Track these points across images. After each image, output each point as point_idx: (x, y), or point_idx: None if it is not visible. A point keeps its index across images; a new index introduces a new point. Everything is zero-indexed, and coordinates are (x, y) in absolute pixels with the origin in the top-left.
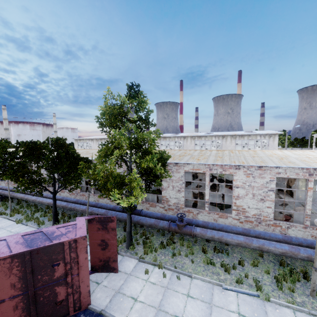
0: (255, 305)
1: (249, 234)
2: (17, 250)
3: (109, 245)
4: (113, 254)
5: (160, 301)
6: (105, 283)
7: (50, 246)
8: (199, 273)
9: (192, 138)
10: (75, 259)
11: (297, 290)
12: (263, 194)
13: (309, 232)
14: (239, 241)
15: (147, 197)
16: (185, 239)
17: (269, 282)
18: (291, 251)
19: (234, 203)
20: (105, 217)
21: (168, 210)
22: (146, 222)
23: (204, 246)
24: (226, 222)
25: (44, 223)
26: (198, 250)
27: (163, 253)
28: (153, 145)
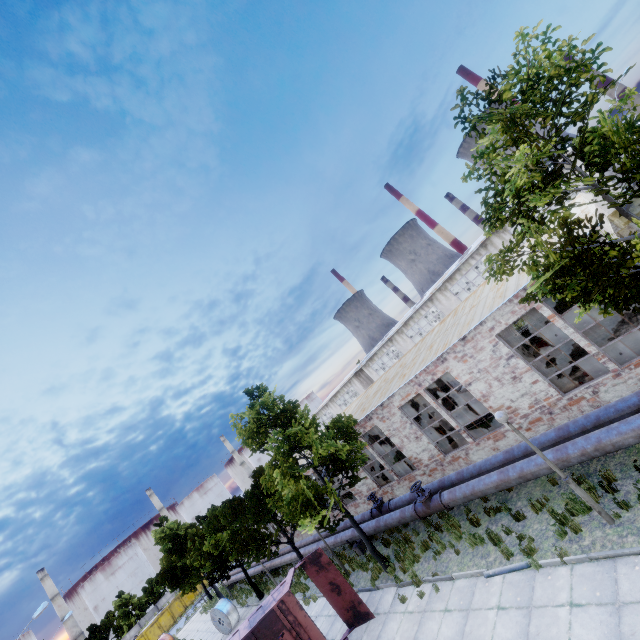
0: (521, 584)
1: (514, 457)
2: (243, 635)
3: (341, 586)
4: (352, 595)
5: (415, 634)
6: (364, 638)
7: (264, 618)
8: (464, 567)
9: (443, 291)
10: (296, 621)
11: (591, 524)
12: (507, 370)
13: (630, 377)
14: (494, 484)
15: (400, 469)
16: (457, 515)
17: (553, 531)
18: (558, 459)
19: (490, 409)
20: (312, 553)
21: (431, 473)
22: (393, 520)
23: (471, 516)
24: (510, 443)
25: (308, 587)
26: (470, 525)
27: (427, 558)
28: (304, 437)
